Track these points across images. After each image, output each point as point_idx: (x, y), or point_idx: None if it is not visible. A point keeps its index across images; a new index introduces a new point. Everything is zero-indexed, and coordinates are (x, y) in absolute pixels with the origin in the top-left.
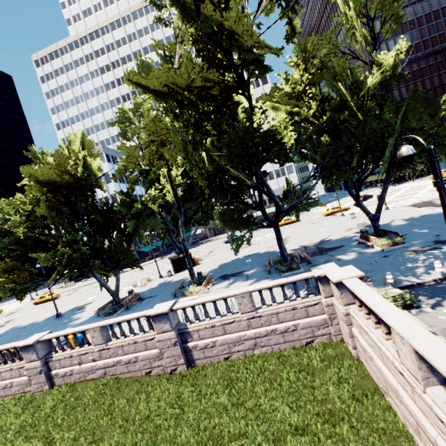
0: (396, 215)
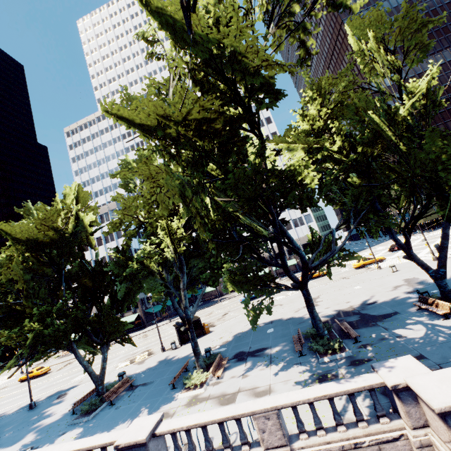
0: None
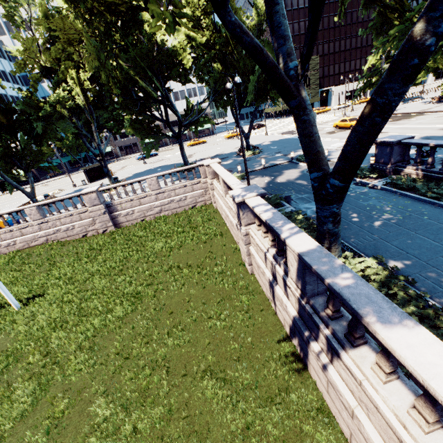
0: (269, 139)
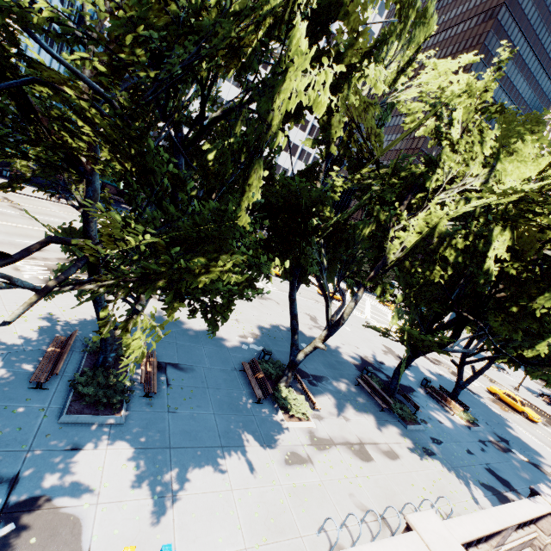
0: None
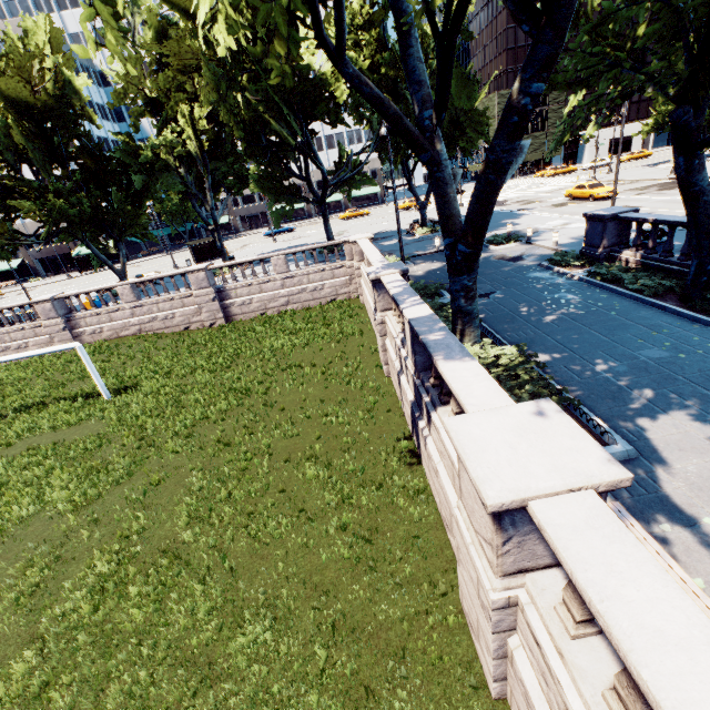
0: (462, 212)
